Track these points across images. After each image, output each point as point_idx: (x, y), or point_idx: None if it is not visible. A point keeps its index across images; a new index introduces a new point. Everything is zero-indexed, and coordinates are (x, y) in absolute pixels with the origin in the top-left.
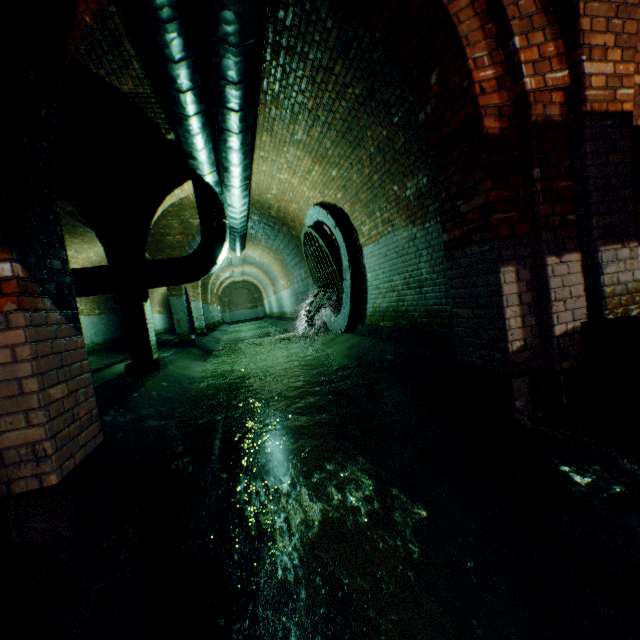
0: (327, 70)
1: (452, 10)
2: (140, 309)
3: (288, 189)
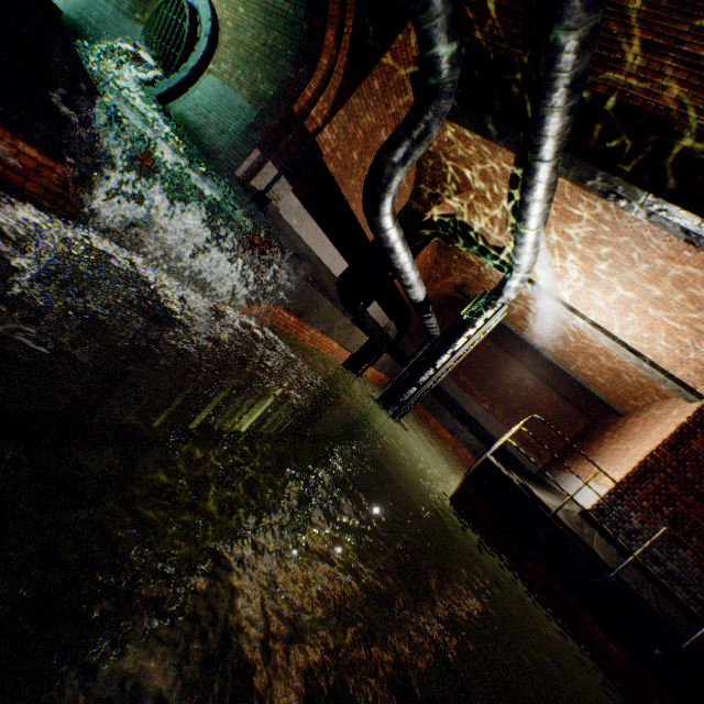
0: None
1: (320, 65)
2: None
3: None
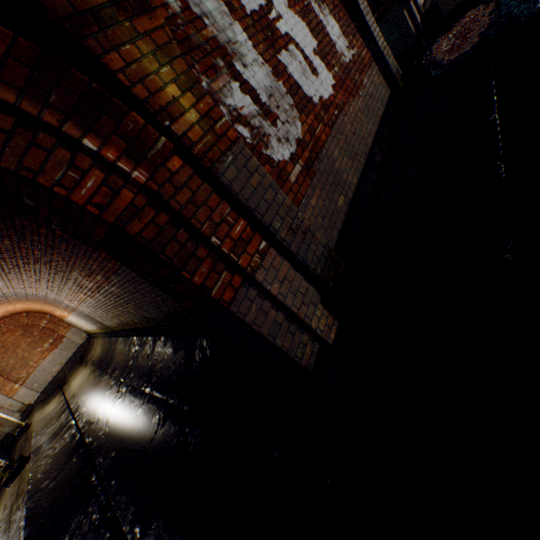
0: None
1: None
2: None
3: None
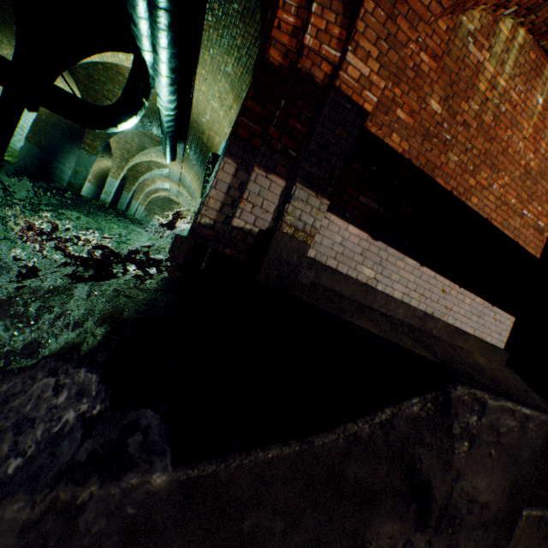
0: (252, 14)
1: None
2: (18, 111)
3: (217, 120)
